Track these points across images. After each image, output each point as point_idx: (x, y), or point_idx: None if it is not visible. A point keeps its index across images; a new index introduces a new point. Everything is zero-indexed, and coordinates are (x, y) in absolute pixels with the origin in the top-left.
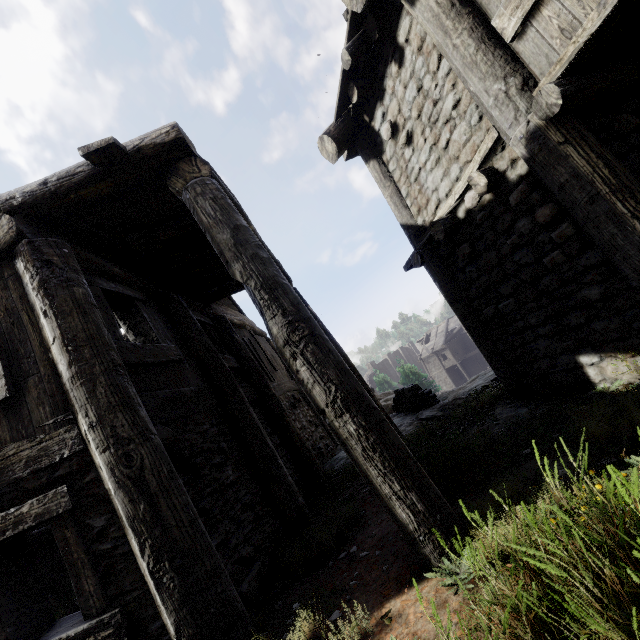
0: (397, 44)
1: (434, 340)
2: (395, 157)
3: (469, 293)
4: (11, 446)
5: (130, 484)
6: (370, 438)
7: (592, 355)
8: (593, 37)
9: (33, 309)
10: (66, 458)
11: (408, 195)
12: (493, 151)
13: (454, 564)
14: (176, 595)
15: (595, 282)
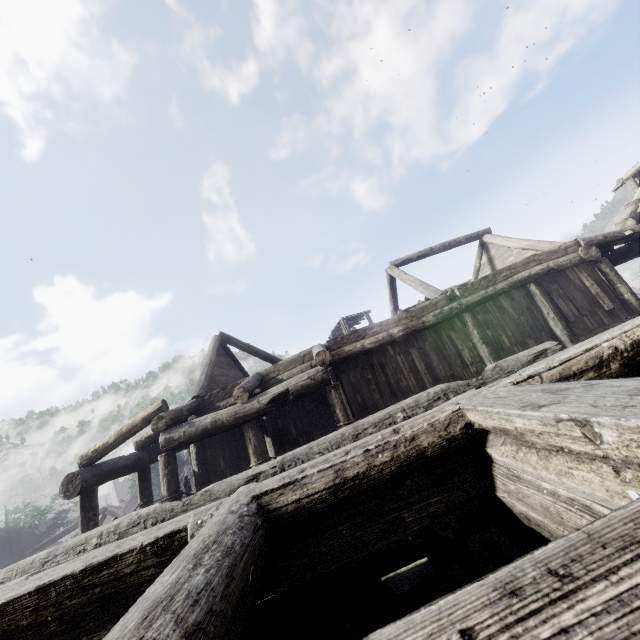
0: None
1: None
2: None
3: None
4: (616, 323)
5: None
6: None
7: None
8: None
9: (610, 281)
10: None
11: None
12: None
13: None
14: None
15: None
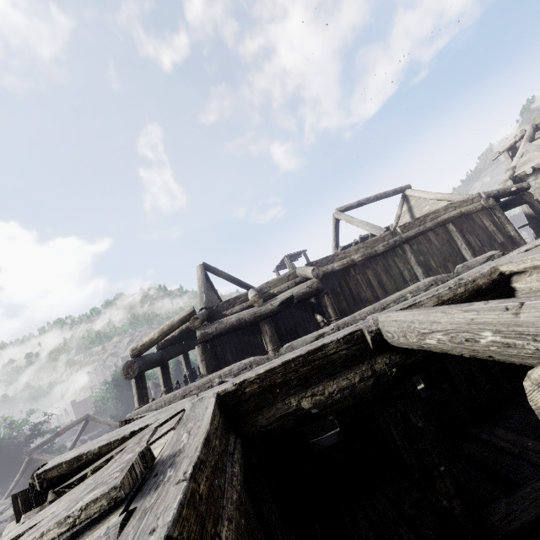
0: None
1: None
2: (533, 192)
3: None
4: (505, 252)
5: None
6: None
7: None
8: None
9: (501, 223)
10: None
11: None
12: None
13: None
14: None
15: None
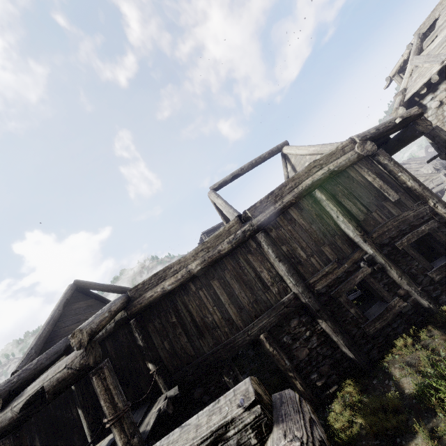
0: None
1: None
2: (435, 115)
3: None
4: (405, 213)
5: None
6: None
7: None
8: None
9: (391, 171)
10: (426, 214)
11: None
12: None
13: None
14: None
15: None
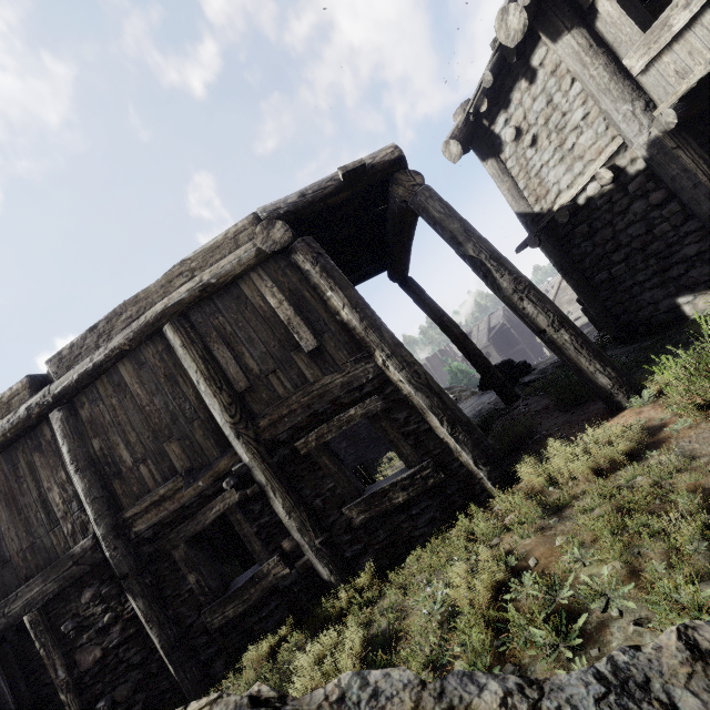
0: (530, 66)
1: (476, 338)
2: (515, 156)
3: (582, 264)
4: (326, 378)
5: (425, 387)
6: (579, 341)
7: (688, 296)
8: (700, 80)
9: (316, 288)
10: (369, 381)
11: (526, 188)
12: (616, 153)
13: (639, 398)
14: (470, 444)
15: (693, 243)
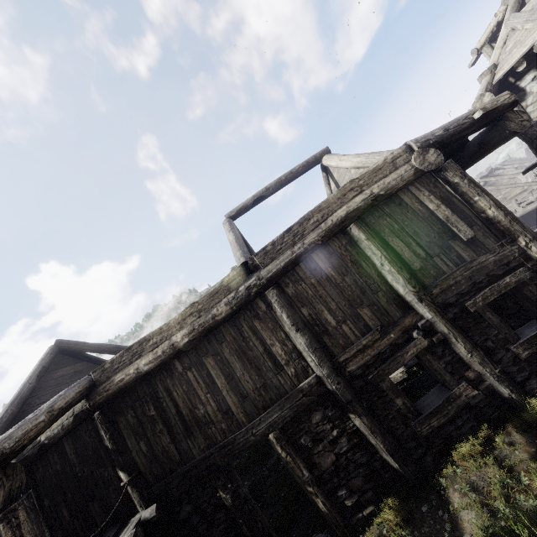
0: None
1: None
2: None
3: None
4: (482, 257)
5: None
6: None
7: None
8: None
9: (463, 195)
10: (514, 258)
11: None
12: None
13: None
14: None
15: None
